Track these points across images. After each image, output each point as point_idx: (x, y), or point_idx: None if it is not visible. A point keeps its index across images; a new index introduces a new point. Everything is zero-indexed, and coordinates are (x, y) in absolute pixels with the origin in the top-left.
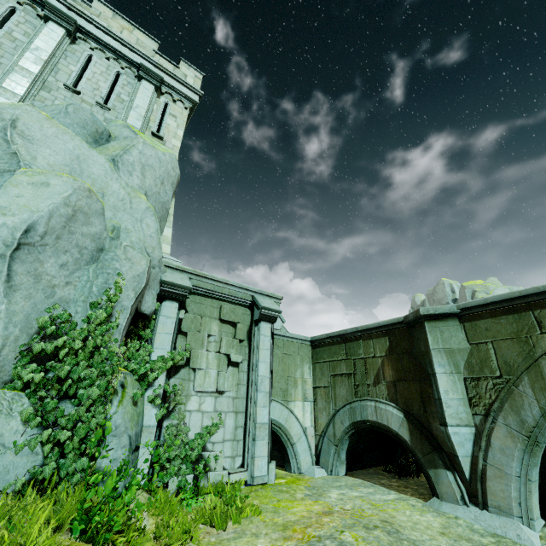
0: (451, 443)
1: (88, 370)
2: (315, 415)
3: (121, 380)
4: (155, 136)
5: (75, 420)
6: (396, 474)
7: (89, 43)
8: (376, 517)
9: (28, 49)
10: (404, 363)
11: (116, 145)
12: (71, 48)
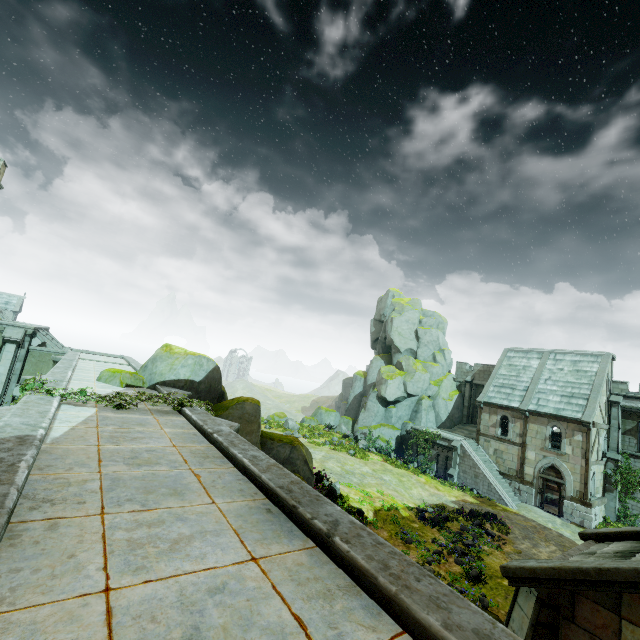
0: None
1: None
2: None
3: None
4: None
5: None
6: None
7: None
8: None
9: None
10: None
11: None
12: None
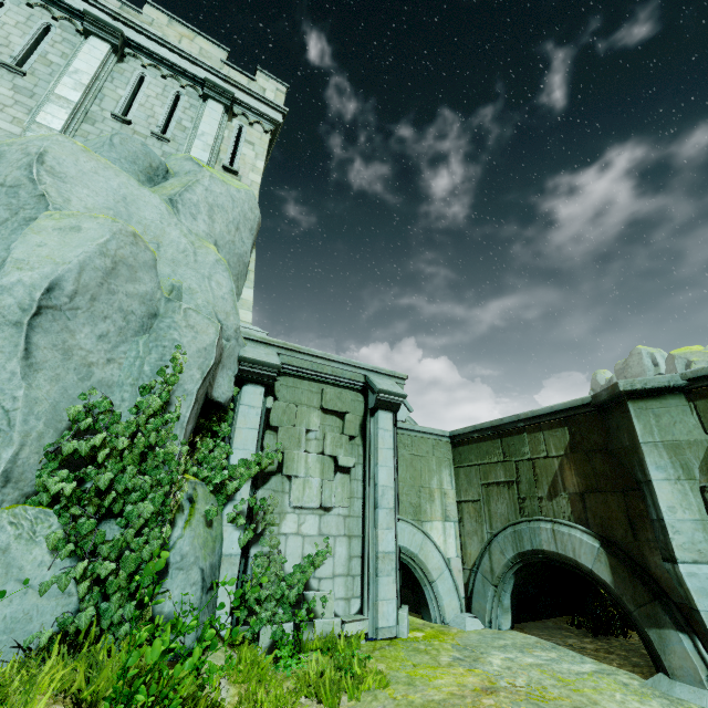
0: (685, 589)
1: (139, 478)
2: (461, 540)
3: (189, 493)
4: (228, 170)
5: (121, 547)
6: (590, 631)
7: (140, 59)
8: (567, 701)
9: (66, 72)
10: (596, 466)
11: (175, 182)
12: (118, 67)
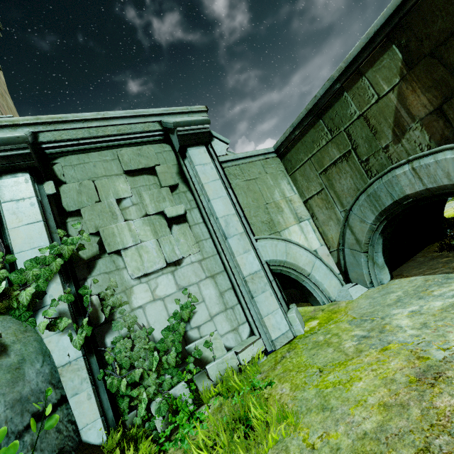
0: None
1: None
2: (320, 231)
3: None
4: None
5: None
6: None
7: None
8: None
9: None
10: (451, 60)
11: None
12: None
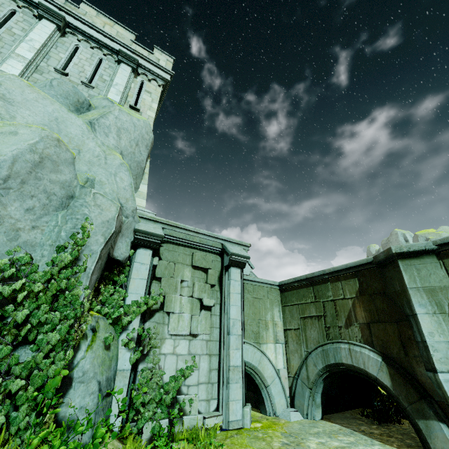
0: (443, 391)
1: (51, 314)
2: (287, 356)
3: (92, 324)
4: (133, 108)
5: (30, 367)
6: (375, 420)
7: (76, 36)
8: None
9: (24, 40)
10: (377, 304)
11: (95, 112)
12: (61, 40)
